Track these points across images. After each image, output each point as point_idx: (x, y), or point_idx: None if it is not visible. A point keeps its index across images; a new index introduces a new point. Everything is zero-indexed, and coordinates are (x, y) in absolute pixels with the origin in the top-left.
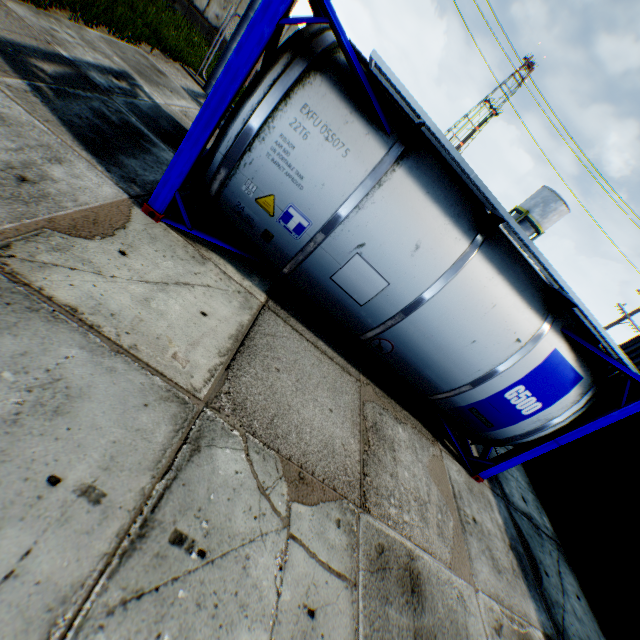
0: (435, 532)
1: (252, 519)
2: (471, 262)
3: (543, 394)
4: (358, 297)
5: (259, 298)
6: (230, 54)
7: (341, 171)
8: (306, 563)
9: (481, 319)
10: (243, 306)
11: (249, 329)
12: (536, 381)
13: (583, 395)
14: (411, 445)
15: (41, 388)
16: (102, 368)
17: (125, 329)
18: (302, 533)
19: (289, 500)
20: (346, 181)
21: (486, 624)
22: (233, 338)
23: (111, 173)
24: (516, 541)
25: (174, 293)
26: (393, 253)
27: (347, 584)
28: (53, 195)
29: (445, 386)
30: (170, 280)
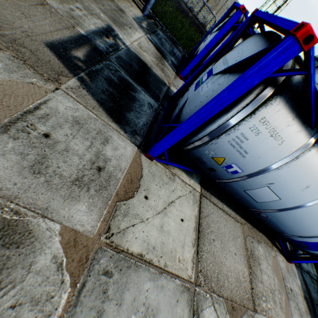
0: (278, 307)
1: None
2: None
3: None
4: (257, 199)
5: (198, 190)
6: None
7: (274, 151)
8: None
9: None
10: (194, 202)
11: (199, 218)
12: None
13: None
14: (264, 255)
15: (144, 316)
16: (159, 288)
17: (159, 254)
18: None
19: None
20: (275, 156)
21: None
22: (195, 229)
23: (126, 133)
24: (305, 292)
25: (169, 213)
26: (289, 188)
27: None
28: (112, 172)
29: (290, 233)
30: (166, 204)
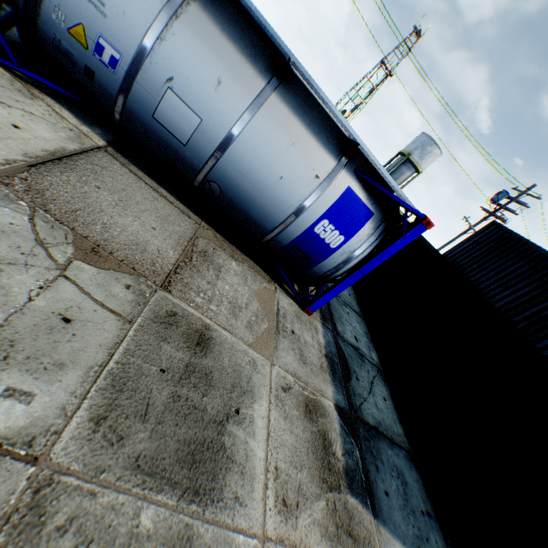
0: (243, 325)
1: (19, 253)
2: (269, 101)
3: (344, 228)
4: (180, 136)
5: (97, 142)
6: None
7: (139, 0)
8: (76, 295)
9: (284, 156)
10: (73, 139)
11: (74, 154)
12: (337, 215)
13: (376, 229)
14: (242, 275)
15: None
16: None
17: None
18: (79, 279)
19: (73, 258)
20: (145, 11)
21: (274, 383)
22: (49, 152)
23: None
24: (334, 355)
25: None
26: (199, 88)
27: (120, 319)
28: None
29: (269, 225)
30: None
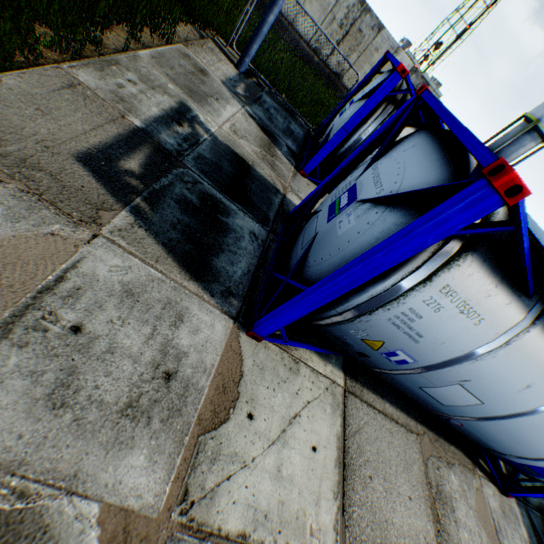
0: None
1: None
2: None
3: None
4: (443, 401)
5: (340, 383)
6: (266, 27)
7: (467, 334)
8: None
9: None
10: (333, 407)
11: (343, 437)
12: None
13: None
14: (461, 490)
15: None
16: None
17: (276, 527)
18: None
19: None
20: (469, 341)
21: None
22: (337, 463)
23: (214, 296)
24: None
25: (291, 439)
26: (498, 388)
27: None
28: (190, 378)
29: (503, 451)
30: (285, 422)
